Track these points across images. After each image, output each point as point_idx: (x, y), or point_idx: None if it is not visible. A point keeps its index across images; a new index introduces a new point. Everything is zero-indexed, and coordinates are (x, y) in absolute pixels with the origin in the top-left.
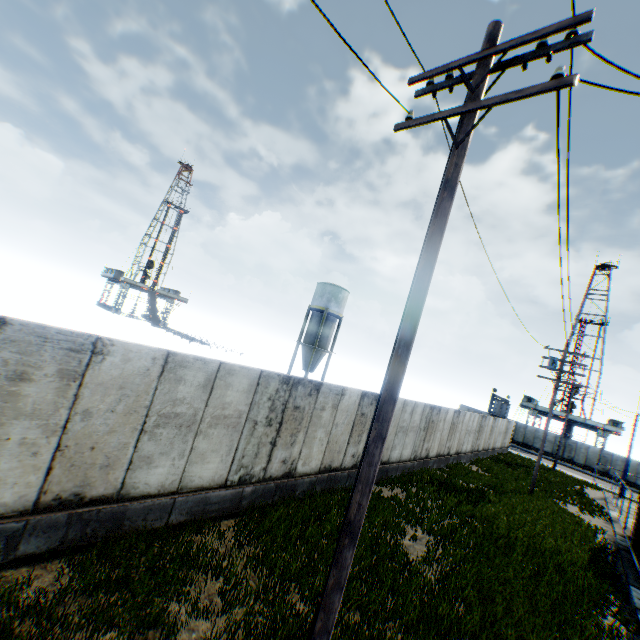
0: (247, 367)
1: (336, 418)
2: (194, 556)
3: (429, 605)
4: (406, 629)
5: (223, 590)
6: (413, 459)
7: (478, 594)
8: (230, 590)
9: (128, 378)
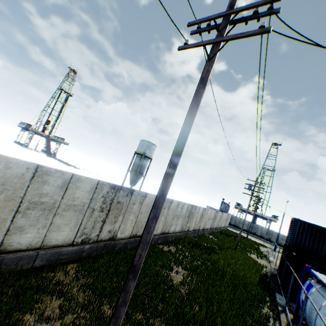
0: (90, 178)
1: (141, 209)
2: (47, 285)
3: (180, 307)
4: (167, 321)
5: (62, 305)
6: (181, 231)
7: (206, 300)
8: (66, 305)
9: (9, 179)
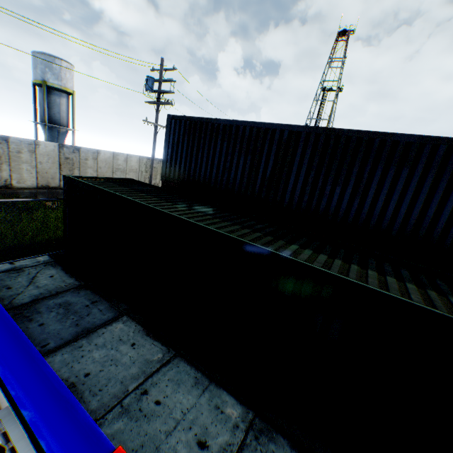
0: None
1: None
2: None
3: None
4: None
5: None
6: None
7: None
8: None
9: None
